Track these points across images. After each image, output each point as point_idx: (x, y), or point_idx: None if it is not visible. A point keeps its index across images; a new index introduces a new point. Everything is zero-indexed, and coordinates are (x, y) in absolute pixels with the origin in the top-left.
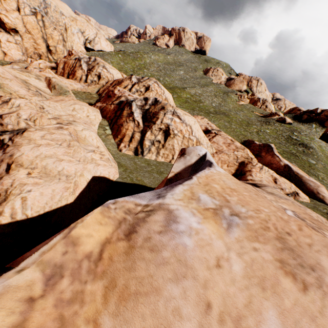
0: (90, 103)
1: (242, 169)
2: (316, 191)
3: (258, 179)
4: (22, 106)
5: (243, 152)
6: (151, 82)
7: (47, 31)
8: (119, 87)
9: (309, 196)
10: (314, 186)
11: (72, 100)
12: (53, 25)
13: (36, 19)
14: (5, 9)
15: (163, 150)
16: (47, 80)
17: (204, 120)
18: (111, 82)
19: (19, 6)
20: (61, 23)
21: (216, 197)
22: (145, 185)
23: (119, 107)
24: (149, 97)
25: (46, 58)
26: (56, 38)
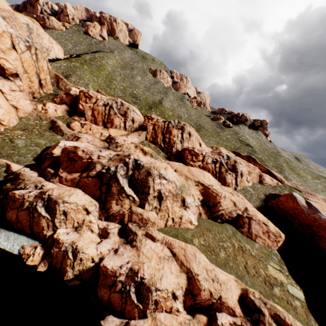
0: (166, 157)
1: (260, 179)
2: (280, 179)
3: (268, 182)
4: (228, 196)
5: (257, 170)
6: (189, 128)
7: (39, 64)
8: (173, 137)
9: (278, 181)
10: (279, 177)
11: (189, 168)
12: (42, 56)
13: (30, 54)
14: (1, 50)
15: (241, 183)
16: (140, 149)
17: (224, 149)
18: (152, 128)
19: (13, 42)
20: (44, 48)
21: (324, 211)
22: (259, 205)
23: (214, 165)
24: (222, 154)
25: (38, 94)
26: (45, 69)
